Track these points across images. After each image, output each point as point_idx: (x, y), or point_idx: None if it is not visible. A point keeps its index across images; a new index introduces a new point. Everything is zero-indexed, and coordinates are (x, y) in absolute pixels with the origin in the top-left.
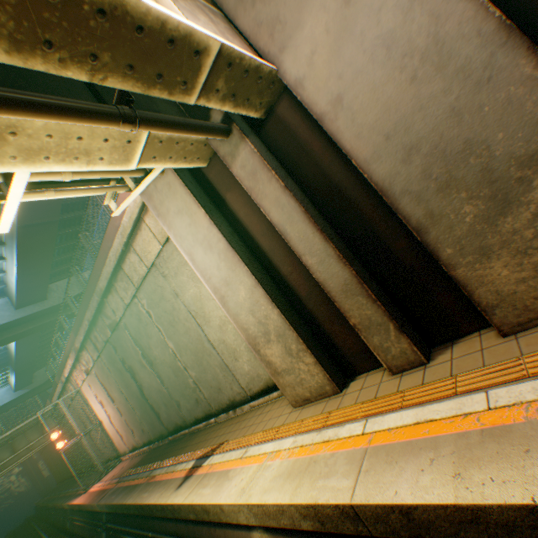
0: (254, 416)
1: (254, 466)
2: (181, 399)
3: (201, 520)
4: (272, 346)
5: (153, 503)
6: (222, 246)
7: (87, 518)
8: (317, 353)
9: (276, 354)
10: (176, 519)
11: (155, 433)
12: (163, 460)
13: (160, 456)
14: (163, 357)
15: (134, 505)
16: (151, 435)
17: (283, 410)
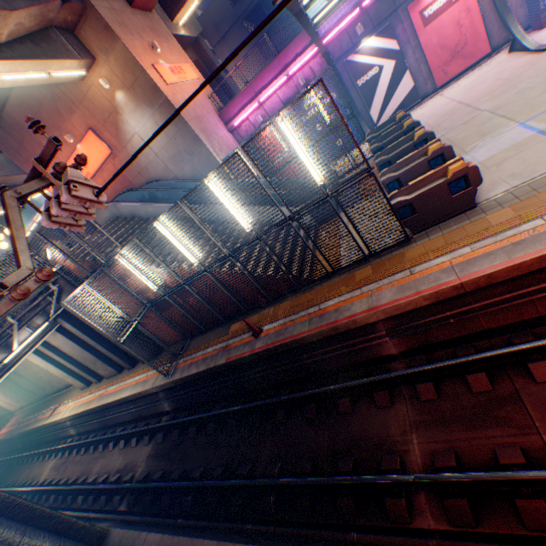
0: (74, 391)
1: (67, 409)
2: (45, 386)
3: (57, 424)
4: (69, 378)
5: (41, 425)
6: (42, 359)
7: (6, 443)
8: (82, 379)
9: (71, 380)
10: (51, 426)
11: (35, 399)
12: (42, 410)
13: (41, 409)
14: (29, 374)
15: (33, 428)
16: (33, 400)
17: (80, 390)
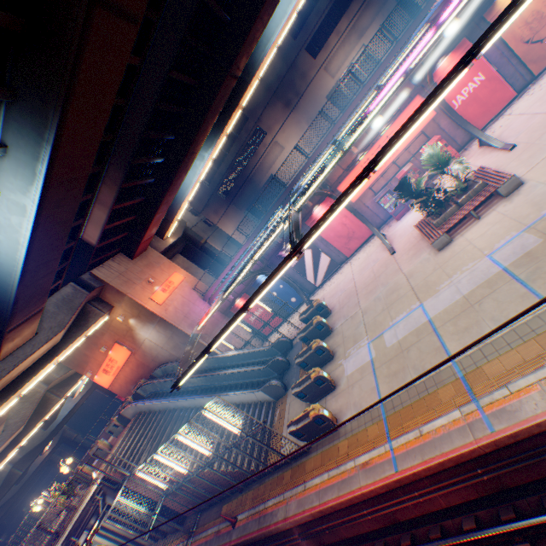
0: None
1: None
2: None
3: None
4: None
5: None
6: (98, 535)
7: None
8: None
9: None
10: None
11: None
12: None
13: None
14: None
15: None
16: None
17: None
